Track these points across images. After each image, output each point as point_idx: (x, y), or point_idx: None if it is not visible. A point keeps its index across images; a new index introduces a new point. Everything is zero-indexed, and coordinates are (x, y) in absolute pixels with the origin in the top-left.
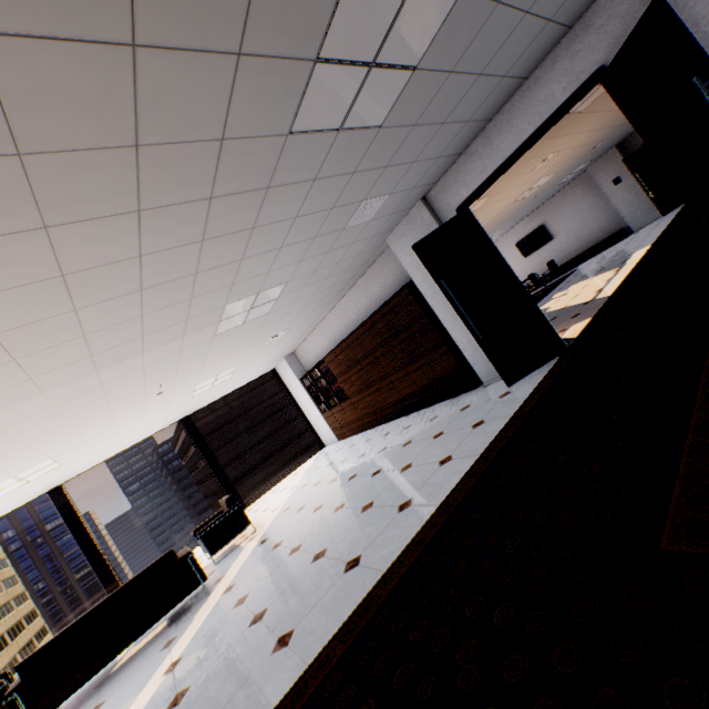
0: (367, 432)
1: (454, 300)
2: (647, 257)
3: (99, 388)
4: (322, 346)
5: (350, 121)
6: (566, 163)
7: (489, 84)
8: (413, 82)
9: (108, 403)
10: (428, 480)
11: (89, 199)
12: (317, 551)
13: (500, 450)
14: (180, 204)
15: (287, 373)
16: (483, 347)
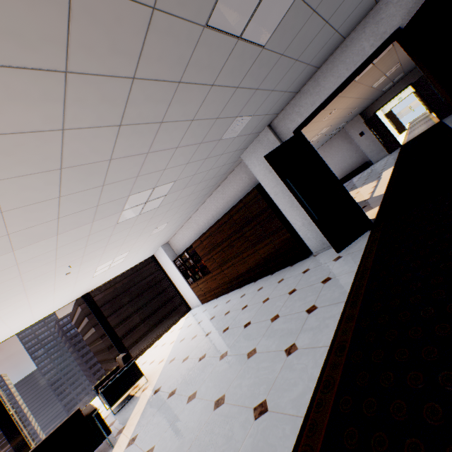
0: (225, 296)
1: (297, 193)
2: (397, 172)
3: (14, 267)
4: (190, 236)
5: (247, 31)
6: (337, 119)
7: (327, 34)
8: (293, 9)
9: (21, 282)
10: (303, 326)
11: (11, 38)
12: (215, 397)
13: (364, 296)
14: (105, 76)
15: (163, 258)
16: (318, 225)
